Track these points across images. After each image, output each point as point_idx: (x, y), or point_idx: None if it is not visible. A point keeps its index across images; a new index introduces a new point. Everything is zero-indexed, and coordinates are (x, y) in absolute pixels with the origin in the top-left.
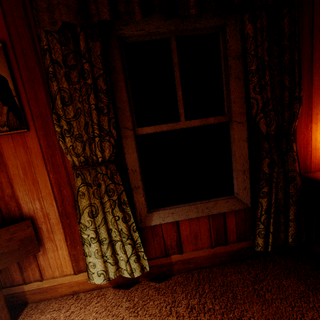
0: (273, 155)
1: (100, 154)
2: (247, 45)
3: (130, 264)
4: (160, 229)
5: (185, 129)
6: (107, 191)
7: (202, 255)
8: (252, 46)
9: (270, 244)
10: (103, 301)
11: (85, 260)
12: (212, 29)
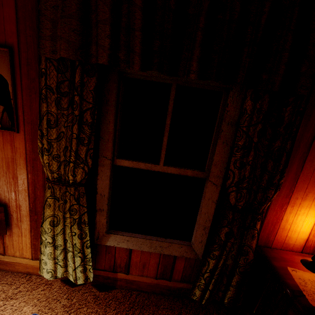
0: (233, 227)
1: (71, 177)
2: (242, 120)
3: (76, 272)
4: (114, 249)
5: (162, 172)
6: (70, 210)
7: (146, 281)
8: (246, 122)
9: (205, 299)
10: (48, 291)
11: (40, 256)
12: (216, 88)
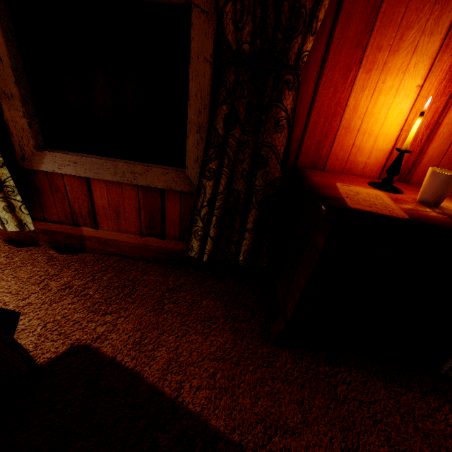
0: (236, 101)
1: None
2: None
3: None
4: (62, 183)
5: None
6: None
7: (127, 241)
8: None
9: (206, 252)
10: None
11: None
12: None
